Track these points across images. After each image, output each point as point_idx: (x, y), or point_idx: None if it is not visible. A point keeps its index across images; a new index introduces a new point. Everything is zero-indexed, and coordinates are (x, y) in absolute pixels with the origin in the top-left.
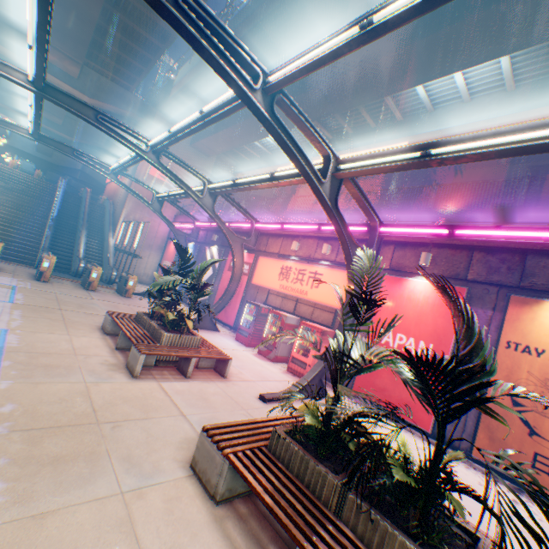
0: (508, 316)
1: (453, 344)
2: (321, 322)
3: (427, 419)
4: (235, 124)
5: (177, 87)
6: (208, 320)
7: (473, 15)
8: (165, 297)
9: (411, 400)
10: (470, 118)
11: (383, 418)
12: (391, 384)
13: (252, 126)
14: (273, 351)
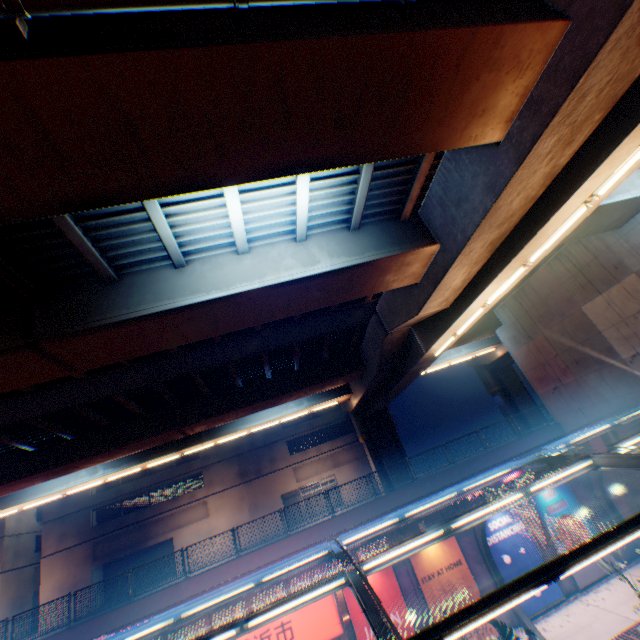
0: (413, 563)
1: (404, 599)
2: None
3: None
4: (6, 481)
5: None
6: None
7: (300, 388)
8: None
9: None
10: (283, 412)
11: None
12: None
13: (47, 473)
14: None
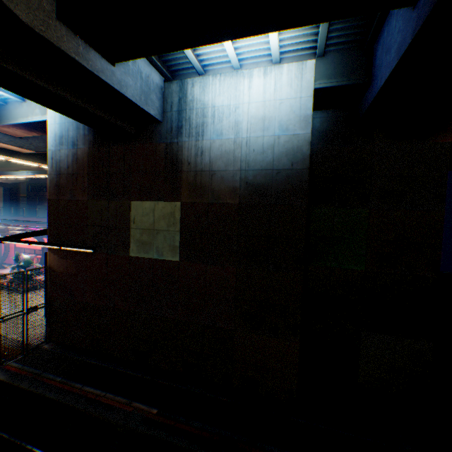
0: None
1: None
2: None
3: None
4: None
5: None
6: (1, 266)
7: None
8: None
9: None
10: None
11: None
12: None
13: None
14: (30, 268)
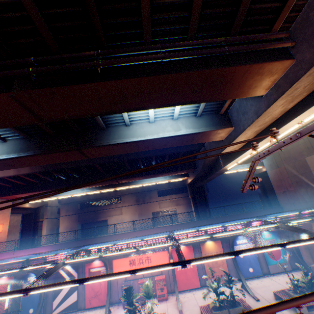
0: (201, 248)
1: None
2: (157, 273)
3: (198, 283)
4: (56, 188)
5: (1, 172)
6: (108, 310)
7: (166, 172)
8: (144, 311)
9: (193, 281)
10: (157, 180)
11: (190, 291)
12: (187, 280)
13: None
14: None
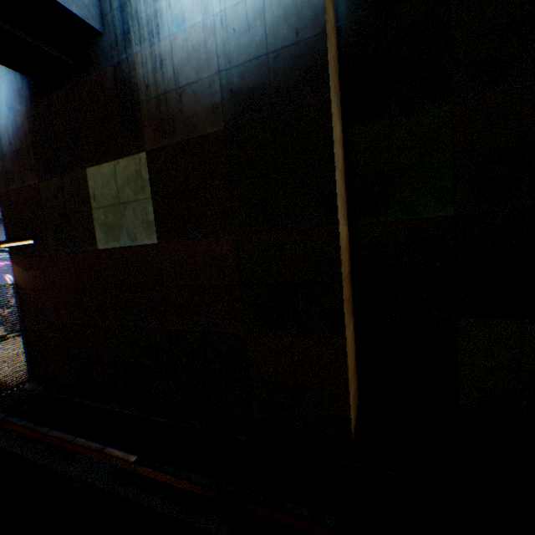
0: None
1: None
2: None
3: None
4: None
5: None
6: None
7: None
8: None
9: None
10: None
11: None
12: None
13: None
14: None
